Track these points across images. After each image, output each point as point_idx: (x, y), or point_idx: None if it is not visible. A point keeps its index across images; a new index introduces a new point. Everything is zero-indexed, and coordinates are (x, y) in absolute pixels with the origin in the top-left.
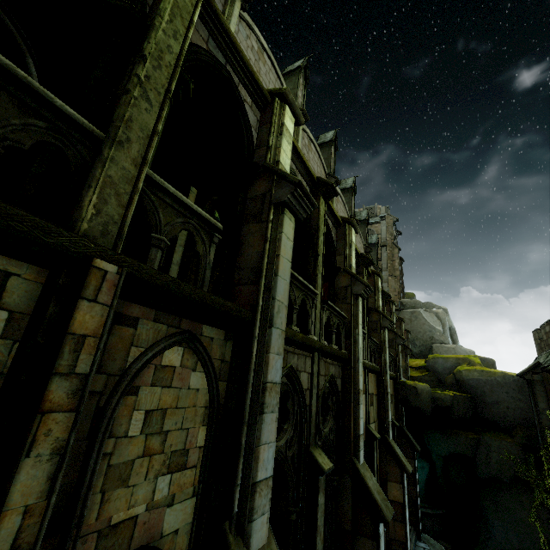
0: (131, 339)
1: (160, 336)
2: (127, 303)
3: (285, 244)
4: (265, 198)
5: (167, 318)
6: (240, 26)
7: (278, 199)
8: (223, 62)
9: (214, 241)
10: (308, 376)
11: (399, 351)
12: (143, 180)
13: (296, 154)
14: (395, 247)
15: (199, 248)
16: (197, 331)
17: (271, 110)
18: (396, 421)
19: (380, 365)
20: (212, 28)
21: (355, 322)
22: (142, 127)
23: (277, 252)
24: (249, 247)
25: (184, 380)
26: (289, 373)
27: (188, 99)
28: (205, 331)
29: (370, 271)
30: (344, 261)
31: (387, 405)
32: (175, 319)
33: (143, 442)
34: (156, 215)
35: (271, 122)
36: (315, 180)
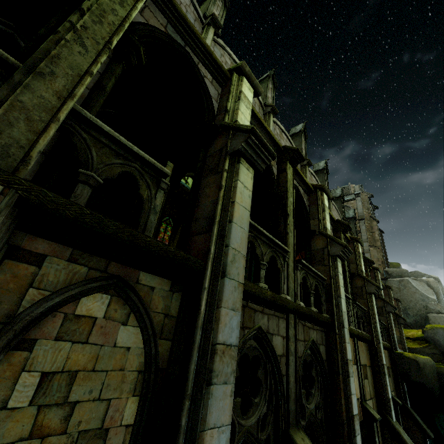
0: (31, 279)
1: (76, 279)
2: (30, 237)
3: (242, 192)
4: (222, 151)
5: (88, 259)
6: (215, 48)
7: (233, 149)
8: (181, 44)
9: (161, 187)
10: (283, 341)
11: (390, 320)
12: (66, 112)
13: (259, 125)
14: (373, 219)
15: (143, 192)
16: (131, 277)
17: (230, 82)
18: (398, 398)
19: (370, 333)
20: (170, 16)
21: (335, 284)
22: (72, 66)
23: (232, 199)
24: (205, 198)
25: (108, 335)
26: (257, 335)
27: (142, 65)
28: (143, 278)
29: (349, 237)
30: (318, 224)
31: (384, 379)
32: (101, 261)
33: (33, 416)
34: (89, 153)
35: (230, 91)
36: (281, 148)
